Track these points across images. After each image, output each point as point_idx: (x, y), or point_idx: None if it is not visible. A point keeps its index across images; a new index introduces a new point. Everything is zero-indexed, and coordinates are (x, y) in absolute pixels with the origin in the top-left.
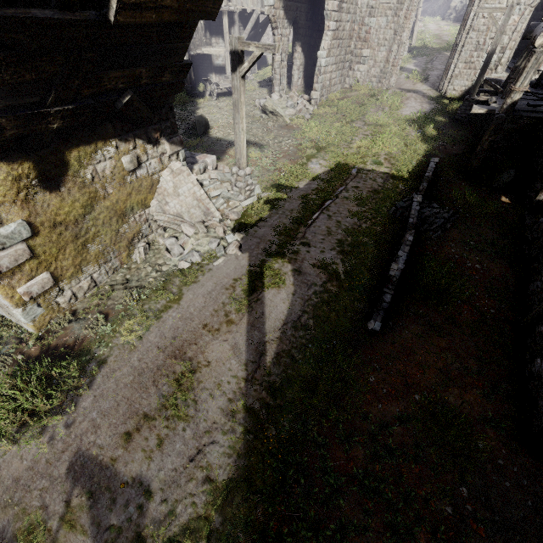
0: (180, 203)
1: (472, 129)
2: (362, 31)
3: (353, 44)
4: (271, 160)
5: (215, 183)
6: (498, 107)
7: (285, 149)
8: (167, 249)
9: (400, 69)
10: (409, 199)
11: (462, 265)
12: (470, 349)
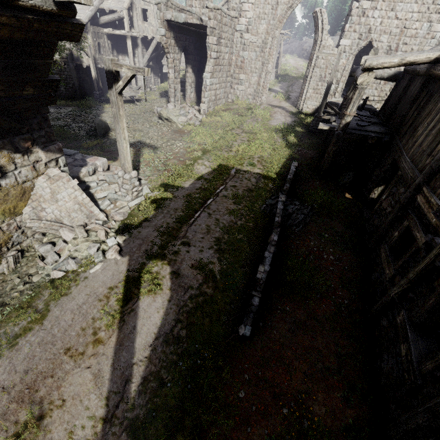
0: (59, 208)
1: (321, 138)
2: (238, 61)
3: (232, 70)
4: (162, 161)
5: (103, 185)
6: (337, 125)
7: (176, 151)
8: (43, 256)
9: (269, 90)
10: (276, 197)
11: (320, 257)
12: (330, 346)
